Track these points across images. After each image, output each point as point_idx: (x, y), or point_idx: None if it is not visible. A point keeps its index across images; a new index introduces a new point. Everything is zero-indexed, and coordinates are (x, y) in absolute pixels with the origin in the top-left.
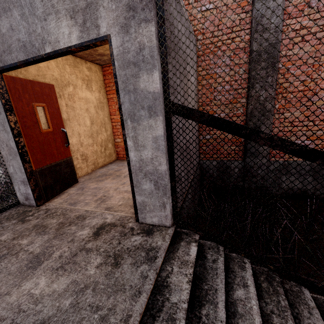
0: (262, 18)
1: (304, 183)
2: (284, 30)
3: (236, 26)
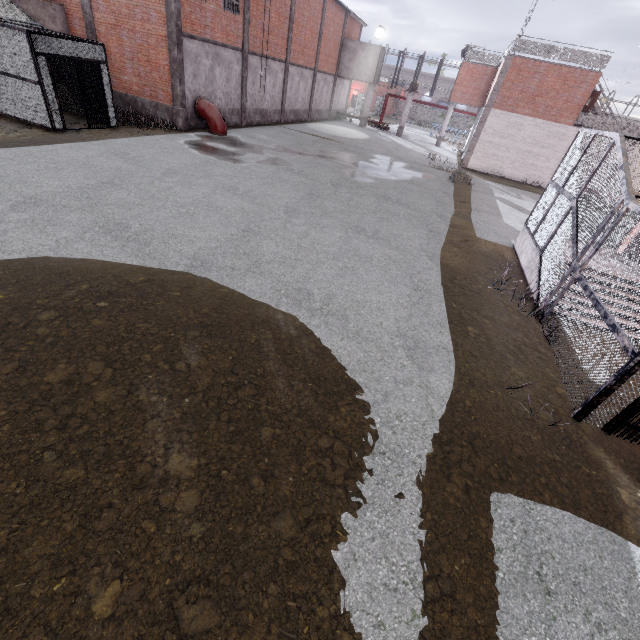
0: (84, 7)
1: (119, 104)
2: (94, 16)
3: (78, 5)
